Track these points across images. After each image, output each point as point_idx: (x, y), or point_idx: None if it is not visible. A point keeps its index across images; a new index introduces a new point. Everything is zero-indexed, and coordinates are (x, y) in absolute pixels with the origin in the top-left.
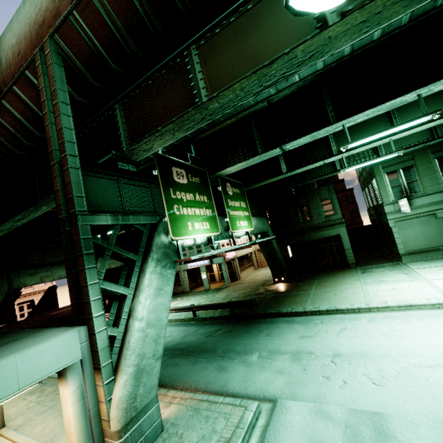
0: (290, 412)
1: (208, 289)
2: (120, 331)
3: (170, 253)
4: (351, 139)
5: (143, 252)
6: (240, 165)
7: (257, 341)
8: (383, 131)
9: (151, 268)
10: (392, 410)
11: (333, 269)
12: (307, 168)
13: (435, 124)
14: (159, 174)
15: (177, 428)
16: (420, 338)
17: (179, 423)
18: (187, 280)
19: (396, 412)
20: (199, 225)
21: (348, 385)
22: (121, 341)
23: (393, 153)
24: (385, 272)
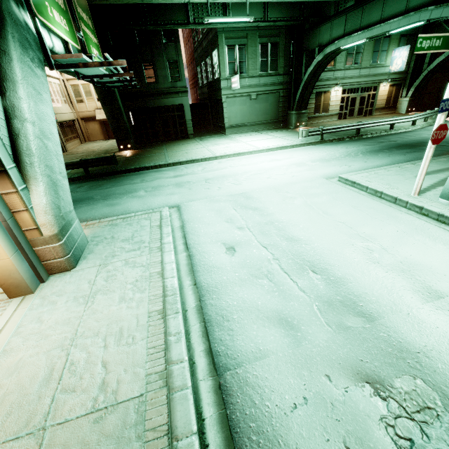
0: (193, 206)
1: None
2: (3, 134)
3: (32, 43)
4: None
5: None
6: None
7: (135, 185)
8: None
9: (17, 51)
10: (249, 190)
11: (175, 140)
12: (171, 0)
13: None
14: None
15: (103, 237)
16: (250, 165)
17: (102, 234)
18: None
19: (251, 190)
20: (58, 18)
21: (222, 188)
22: (11, 149)
23: (247, 16)
24: (217, 139)
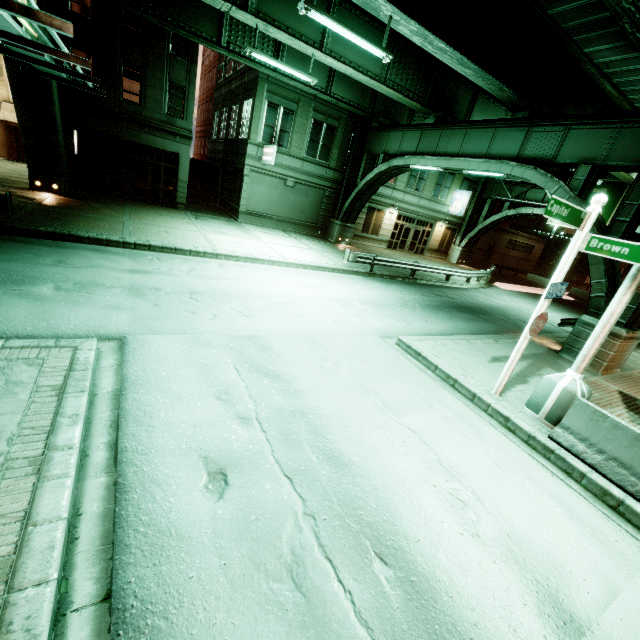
0: (156, 345)
1: None
2: None
3: None
4: (279, 8)
5: None
6: None
7: (38, 268)
8: (350, 30)
9: None
10: (267, 333)
11: (151, 203)
12: None
13: (350, 73)
14: None
15: None
16: (271, 284)
17: None
18: None
19: (270, 334)
20: None
21: (220, 318)
22: None
23: (309, 75)
24: (223, 225)
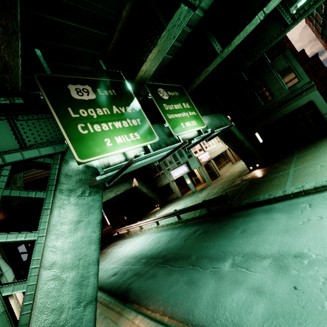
0: None
1: (195, 191)
2: (30, 284)
3: (89, 178)
4: None
5: (54, 186)
6: (152, 56)
7: (231, 242)
8: None
9: (58, 202)
10: None
11: (313, 140)
12: (245, 33)
13: None
14: (46, 96)
15: None
16: None
17: None
18: (177, 188)
19: None
20: (123, 139)
21: None
22: (34, 295)
23: None
24: None
